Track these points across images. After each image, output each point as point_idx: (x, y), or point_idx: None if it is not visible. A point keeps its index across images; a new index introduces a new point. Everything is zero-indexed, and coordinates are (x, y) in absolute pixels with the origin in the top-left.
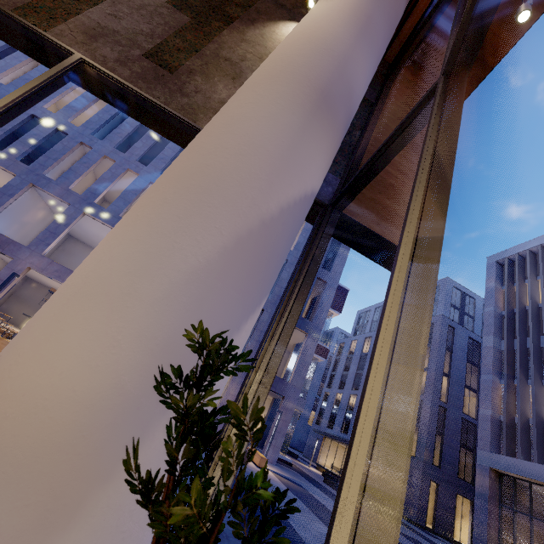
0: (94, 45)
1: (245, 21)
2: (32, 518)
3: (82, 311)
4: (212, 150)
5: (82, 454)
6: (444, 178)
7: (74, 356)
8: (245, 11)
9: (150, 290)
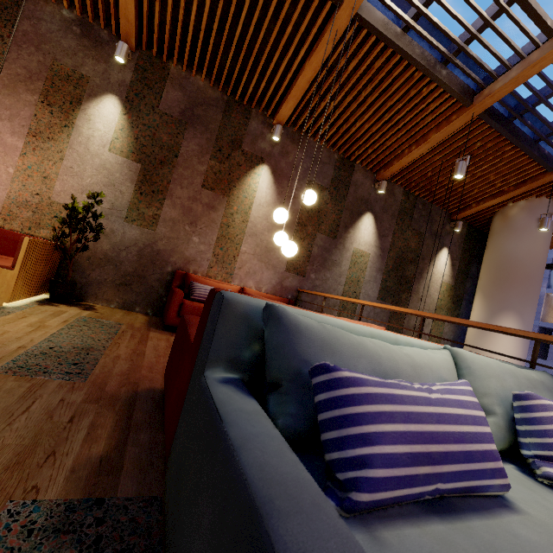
0: None
1: (417, 278)
2: None
3: None
4: None
5: None
6: None
7: None
8: (416, 265)
9: None
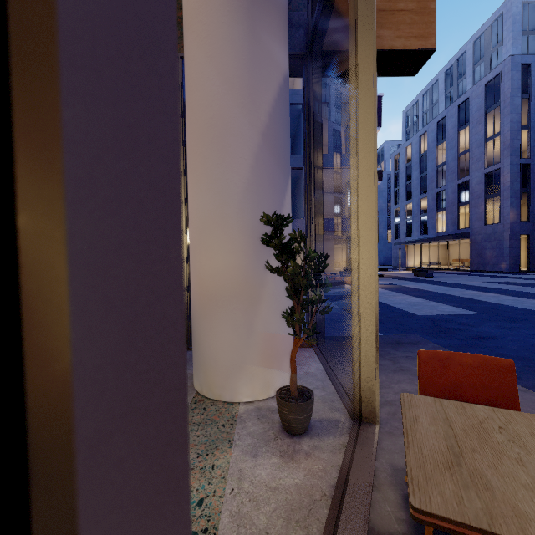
0: None
1: None
2: (247, 304)
3: (211, 235)
4: (206, 103)
5: (249, 281)
6: (368, 25)
7: (222, 252)
8: None
9: (231, 210)
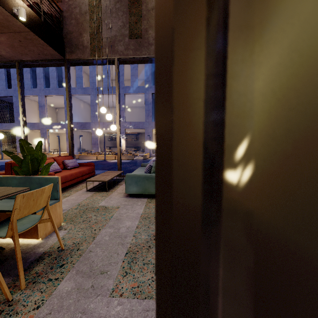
0: (116, 49)
1: None
2: None
3: None
4: None
5: None
6: None
7: None
8: None
9: None
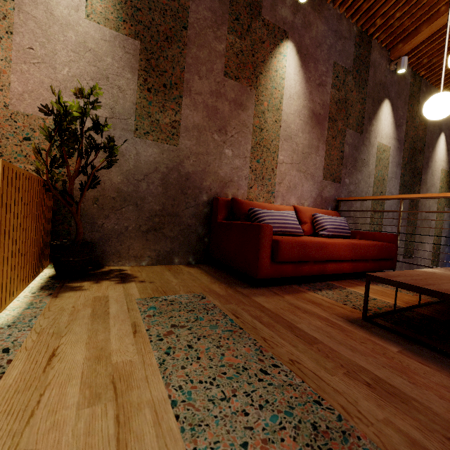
0: None
1: (425, 168)
2: None
3: None
4: None
5: None
6: None
7: None
8: (423, 154)
9: None
